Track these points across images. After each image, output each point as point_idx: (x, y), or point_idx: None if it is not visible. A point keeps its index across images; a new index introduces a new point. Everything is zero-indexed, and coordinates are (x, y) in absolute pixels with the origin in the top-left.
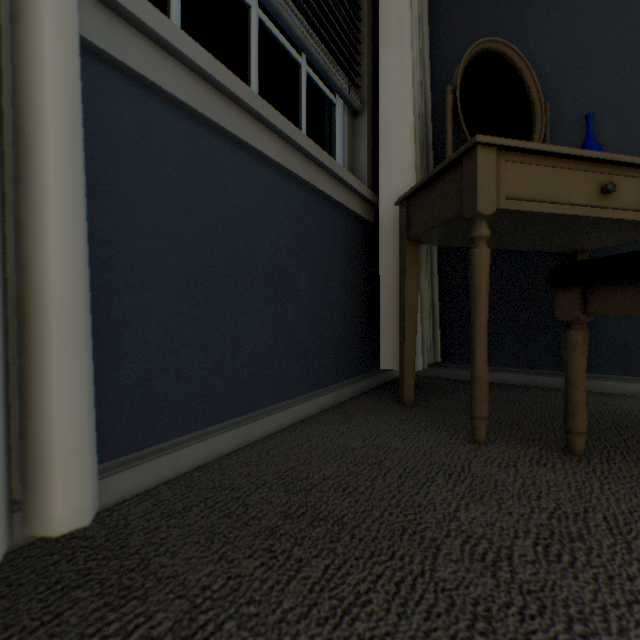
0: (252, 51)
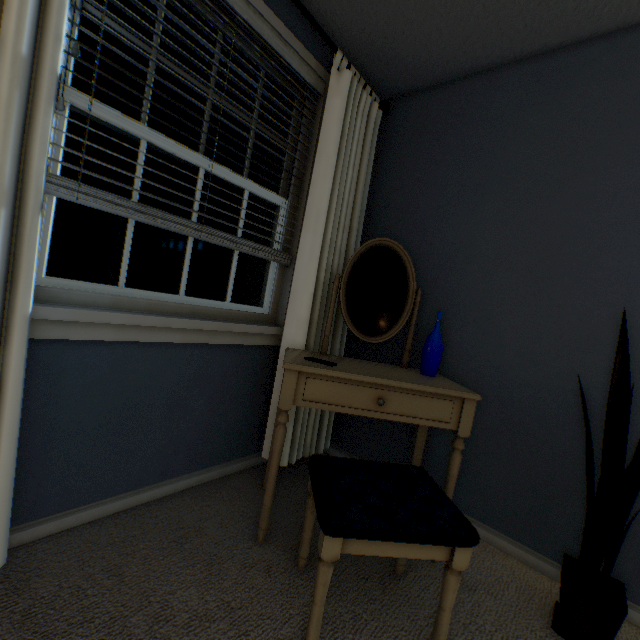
0: (186, 262)
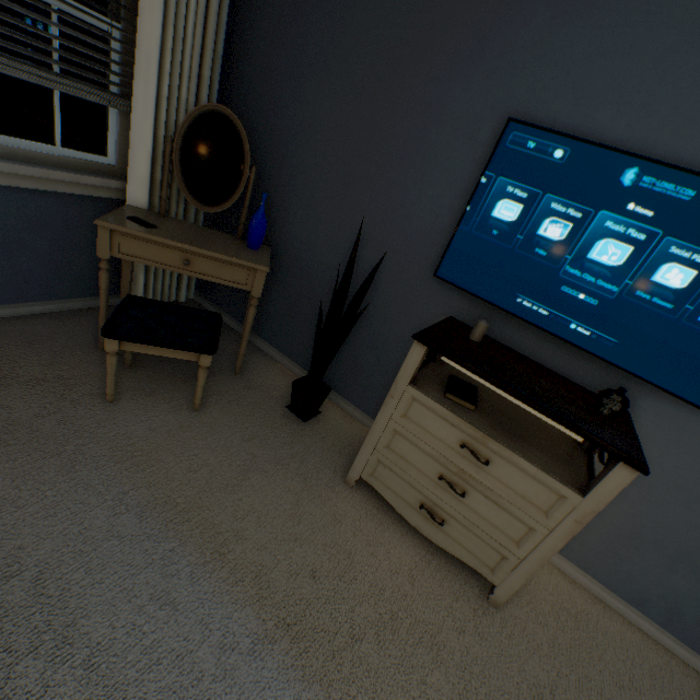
0: None
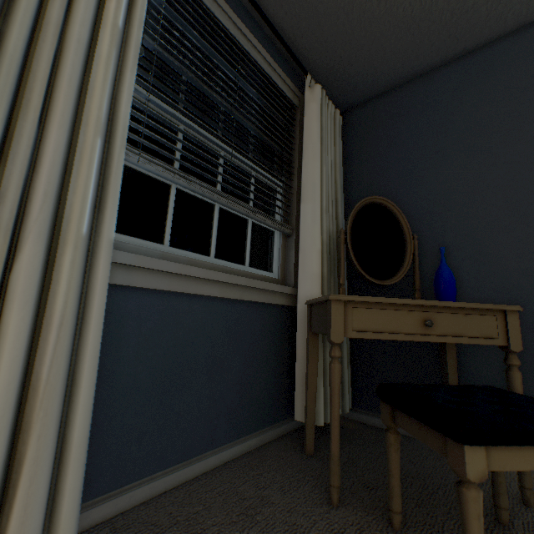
0: (214, 228)
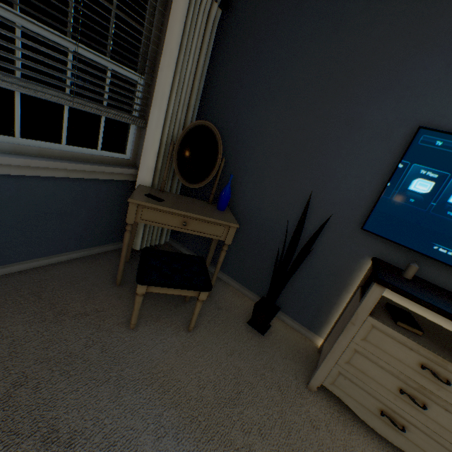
0: (64, 121)
